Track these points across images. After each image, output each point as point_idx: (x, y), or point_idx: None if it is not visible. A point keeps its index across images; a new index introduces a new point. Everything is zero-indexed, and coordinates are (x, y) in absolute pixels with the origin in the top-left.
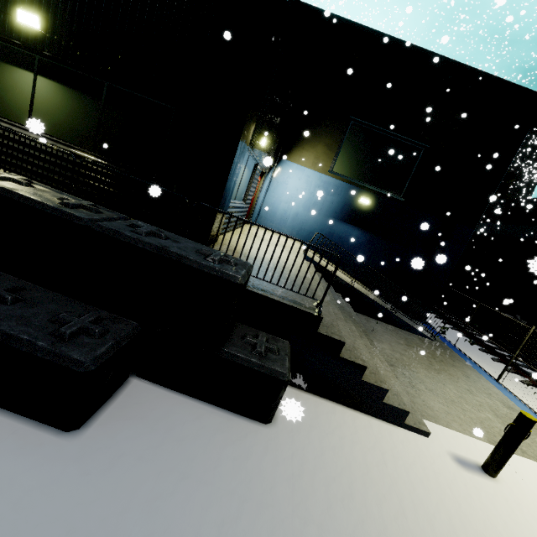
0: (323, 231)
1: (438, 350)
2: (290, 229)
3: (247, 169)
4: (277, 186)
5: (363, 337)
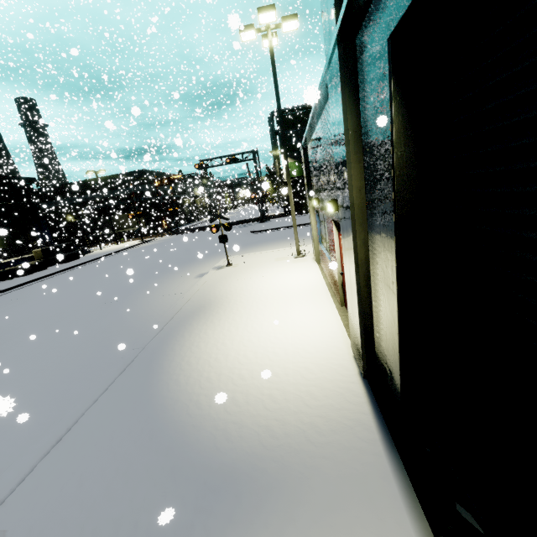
0: None
1: None
2: None
3: None
4: None
5: None
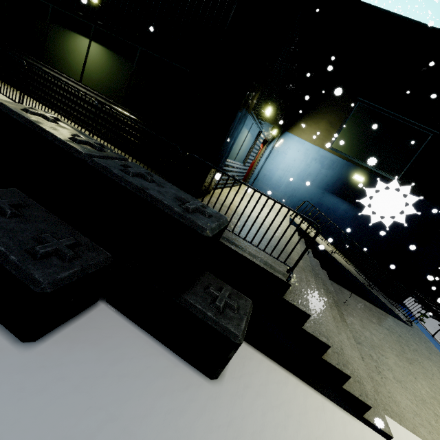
0: (312, 200)
1: (413, 337)
2: (282, 194)
3: (250, 134)
4: (277, 155)
5: (333, 309)
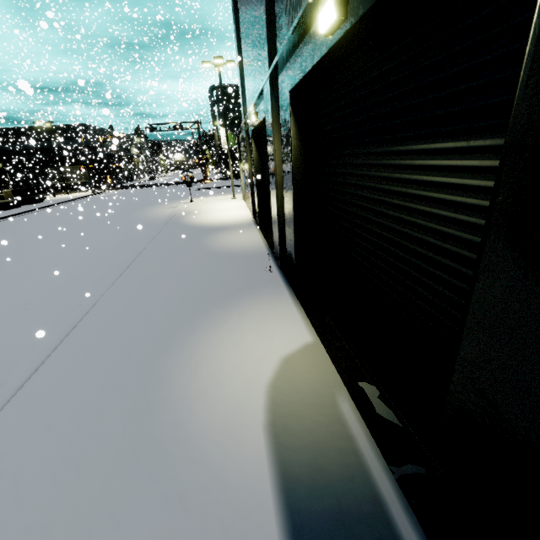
0: None
1: None
2: None
3: None
4: None
5: None
